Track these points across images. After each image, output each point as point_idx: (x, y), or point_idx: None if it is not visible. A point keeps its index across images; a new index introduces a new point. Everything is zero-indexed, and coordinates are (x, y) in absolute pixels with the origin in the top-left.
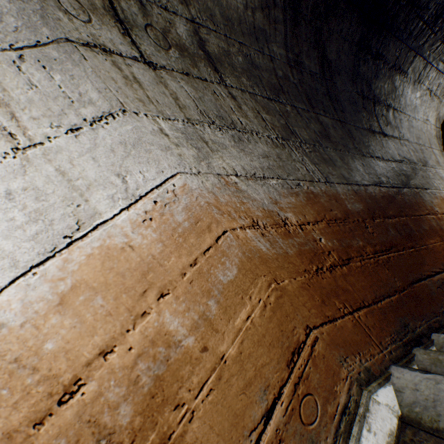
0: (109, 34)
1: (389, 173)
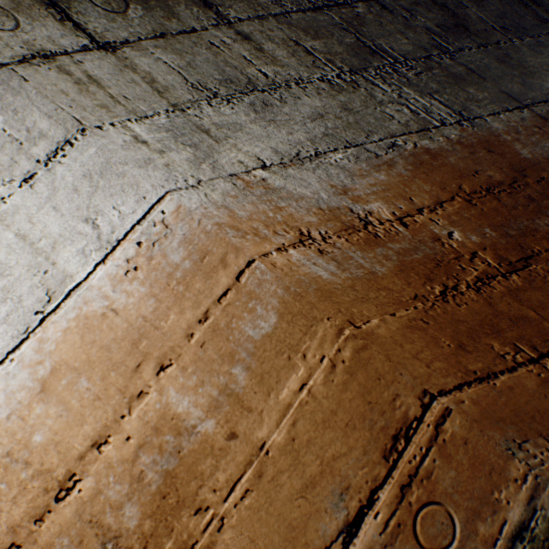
0: (45, 30)
1: None
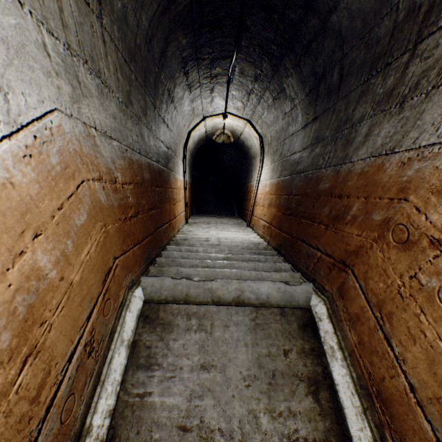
0: None
1: (164, 155)
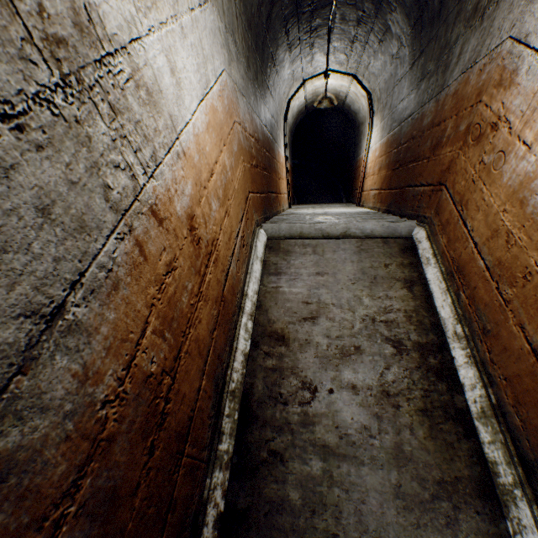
0: None
1: (269, 122)
